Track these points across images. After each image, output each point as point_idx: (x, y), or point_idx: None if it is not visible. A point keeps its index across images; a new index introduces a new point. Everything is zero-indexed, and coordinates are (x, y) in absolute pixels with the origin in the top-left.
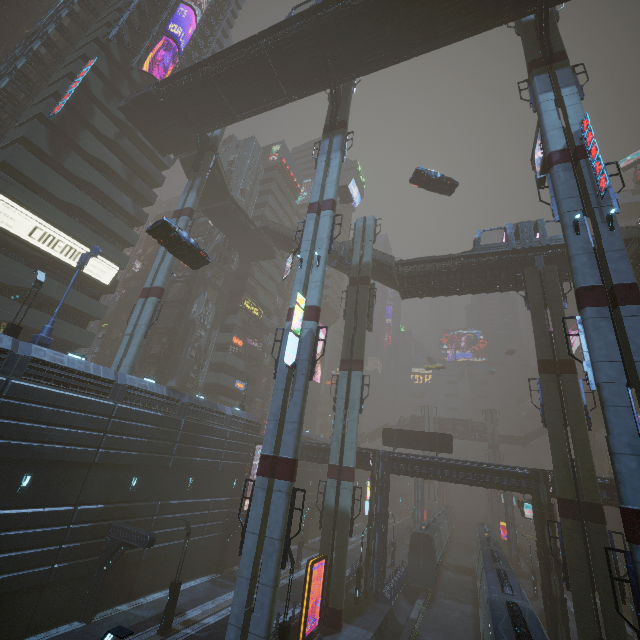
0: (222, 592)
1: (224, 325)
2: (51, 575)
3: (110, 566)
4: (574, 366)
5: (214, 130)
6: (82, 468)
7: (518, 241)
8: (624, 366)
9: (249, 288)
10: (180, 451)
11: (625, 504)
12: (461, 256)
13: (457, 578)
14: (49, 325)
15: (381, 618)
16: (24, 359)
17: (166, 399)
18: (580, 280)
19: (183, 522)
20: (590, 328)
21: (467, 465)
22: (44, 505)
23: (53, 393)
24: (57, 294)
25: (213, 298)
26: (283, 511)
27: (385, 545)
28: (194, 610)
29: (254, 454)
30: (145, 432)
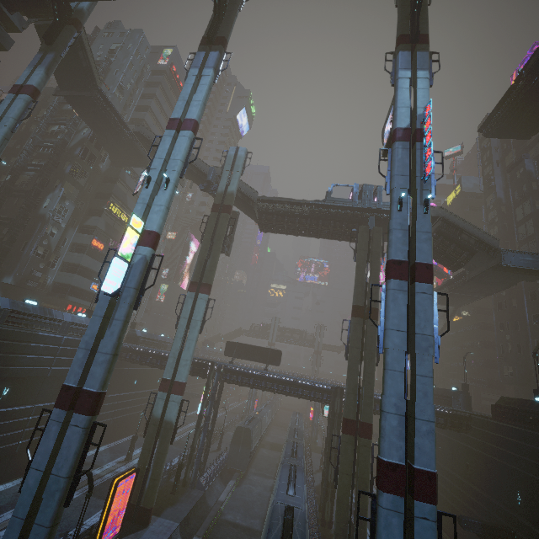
0: None
1: (84, 225)
2: None
3: None
4: (377, 314)
5: (79, 1)
6: None
7: (360, 200)
8: (408, 335)
9: (118, 192)
10: None
11: (381, 455)
12: (314, 204)
13: (269, 455)
14: None
15: (191, 506)
16: None
17: None
18: (392, 253)
19: None
20: (390, 298)
21: (286, 380)
22: None
23: None
24: None
25: (72, 196)
26: (76, 447)
27: (210, 440)
28: None
29: None
30: None
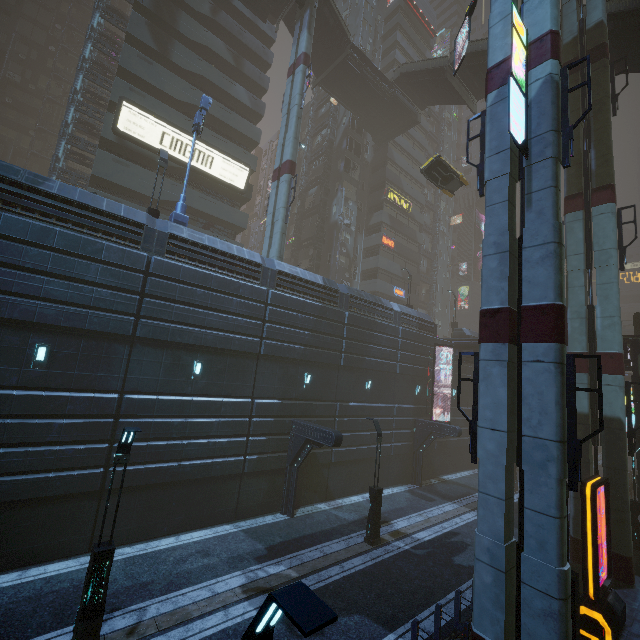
0: (427, 505)
1: (369, 227)
2: (245, 466)
3: (300, 463)
4: None
5: None
6: (250, 360)
7: None
8: None
9: (390, 176)
10: (349, 348)
11: None
12: None
13: None
14: (181, 202)
15: None
16: (161, 235)
17: (322, 289)
18: None
19: (367, 427)
20: None
21: None
22: (222, 396)
23: (199, 273)
24: (200, 205)
25: (352, 195)
26: (554, 394)
27: None
28: (400, 521)
29: (434, 357)
30: (307, 324)
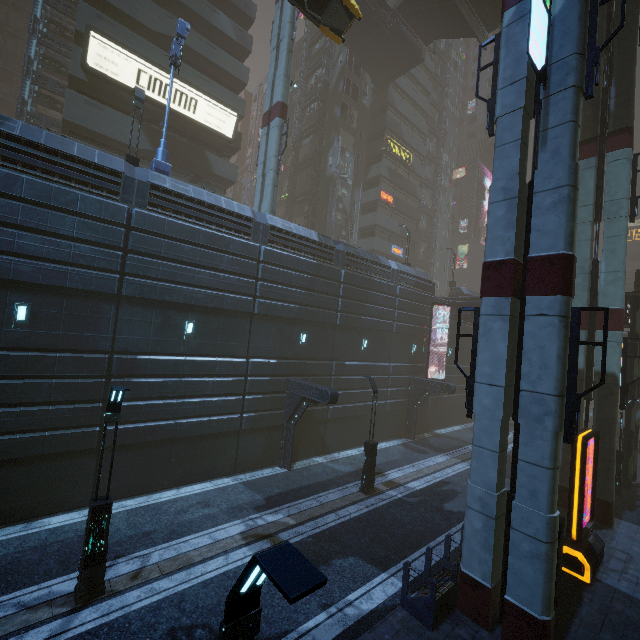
0: (420, 457)
1: (367, 181)
2: (242, 423)
3: (296, 420)
4: None
5: None
6: (243, 319)
7: None
8: None
9: (390, 124)
10: (345, 307)
11: None
12: None
13: None
14: (161, 148)
15: None
16: (142, 185)
17: (317, 246)
18: None
19: (363, 385)
20: None
21: None
22: (216, 355)
23: (186, 227)
24: (185, 156)
25: (349, 145)
26: (556, 348)
27: None
28: (394, 472)
29: (431, 317)
30: (301, 282)
